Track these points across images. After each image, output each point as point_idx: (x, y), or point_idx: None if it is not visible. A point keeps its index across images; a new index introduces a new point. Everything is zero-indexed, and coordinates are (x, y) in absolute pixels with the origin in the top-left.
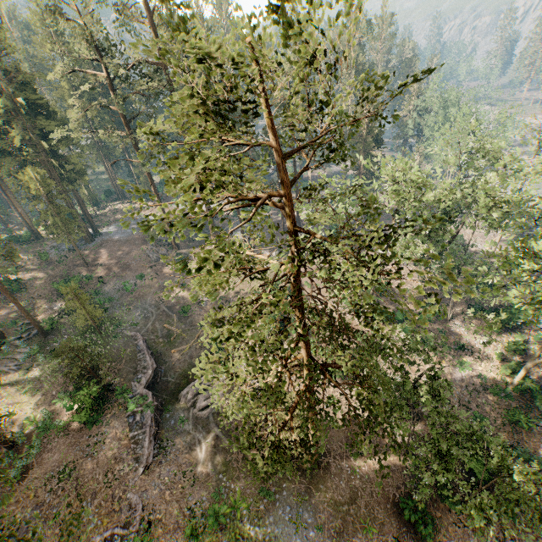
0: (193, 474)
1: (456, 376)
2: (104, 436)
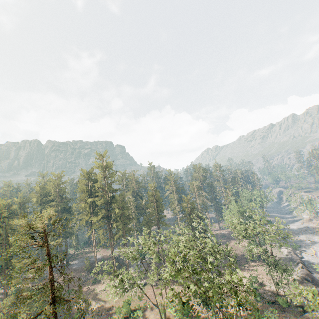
0: None
1: None
2: None
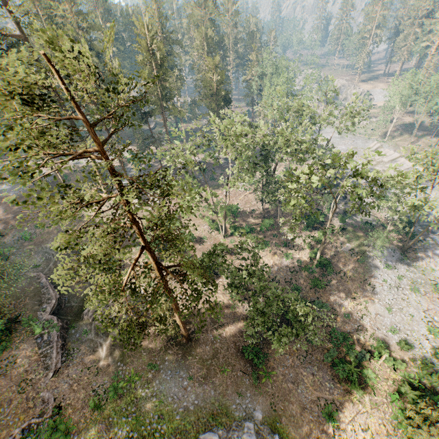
0: (97, 368)
1: (284, 264)
2: (15, 358)
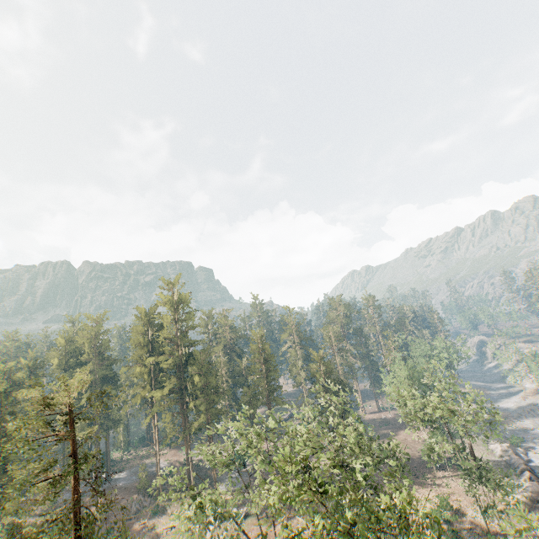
0: None
1: None
2: None
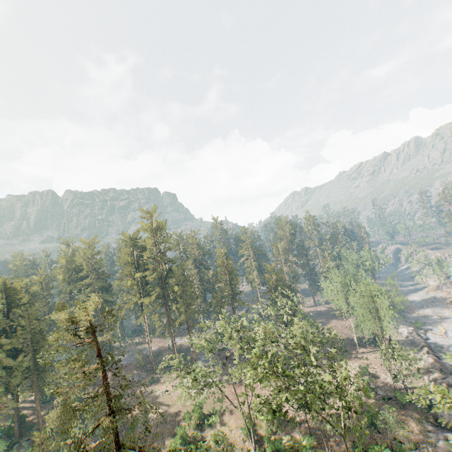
0: None
1: None
2: None
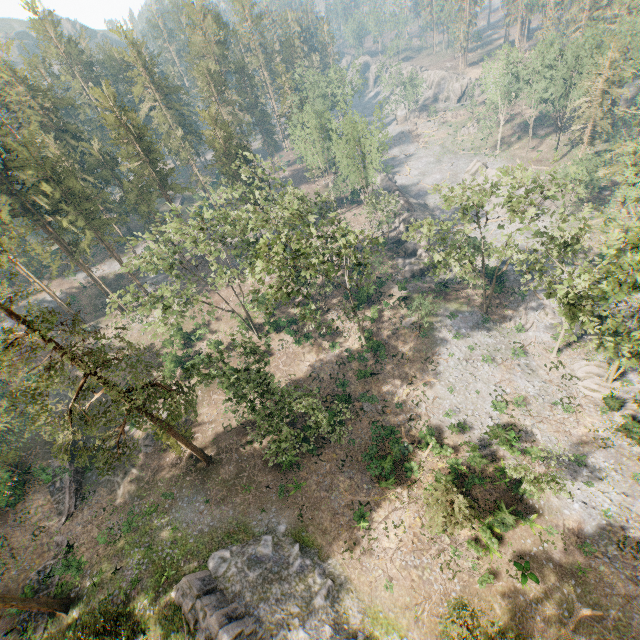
0: (113, 507)
1: (330, 357)
2: (29, 509)
